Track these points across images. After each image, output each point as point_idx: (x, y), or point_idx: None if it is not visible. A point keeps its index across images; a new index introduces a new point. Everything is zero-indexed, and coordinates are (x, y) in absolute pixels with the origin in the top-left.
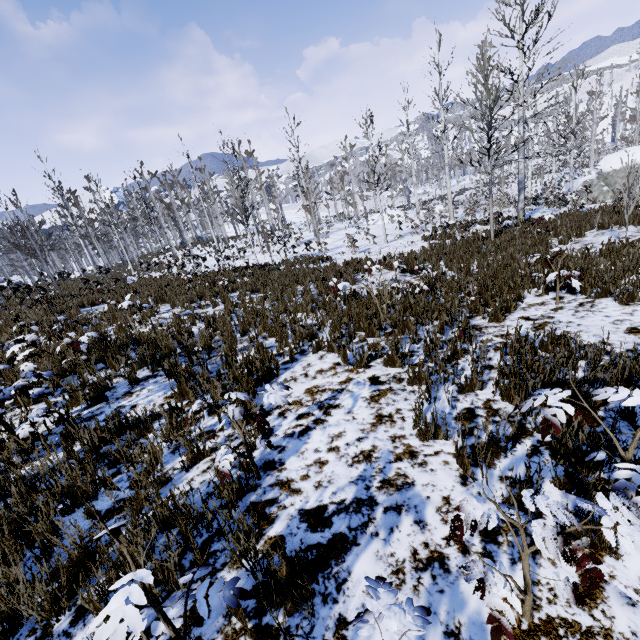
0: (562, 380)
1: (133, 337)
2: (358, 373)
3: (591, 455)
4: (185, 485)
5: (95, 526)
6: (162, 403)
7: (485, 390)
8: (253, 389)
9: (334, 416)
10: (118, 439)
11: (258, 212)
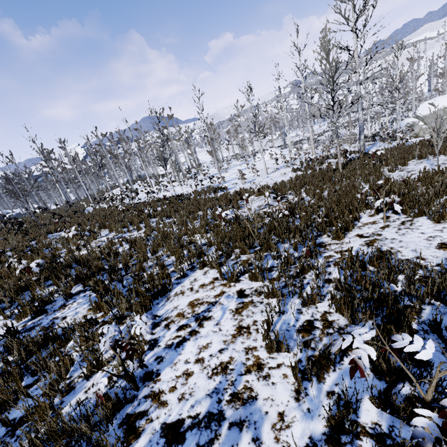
0: (383, 296)
1: (76, 258)
2: (230, 287)
3: (398, 386)
4: (83, 394)
5: (7, 434)
6: (85, 314)
7: (323, 303)
8: (149, 303)
9: (205, 328)
10: (39, 353)
11: (178, 156)
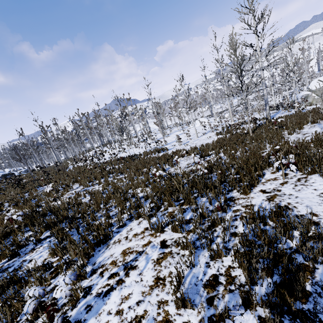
0: (279, 254)
1: (50, 208)
2: (155, 237)
3: None
4: None
5: None
6: (46, 258)
7: (229, 256)
8: (91, 251)
9: (130, 277)
10: None
11: (134, 126)
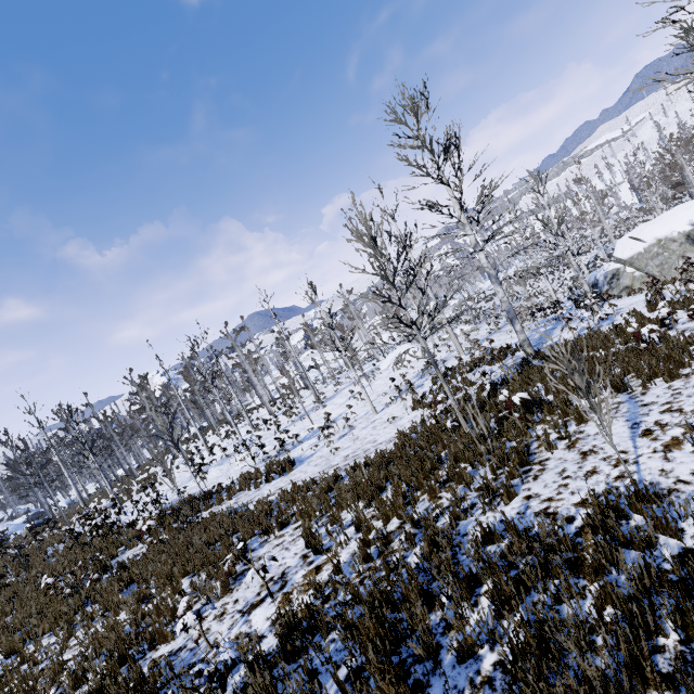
0: None
1: None
2: None
3: None
4: None
5: None
6: None
7: None
8: None
9: None
10: None
11: (258, 387)
